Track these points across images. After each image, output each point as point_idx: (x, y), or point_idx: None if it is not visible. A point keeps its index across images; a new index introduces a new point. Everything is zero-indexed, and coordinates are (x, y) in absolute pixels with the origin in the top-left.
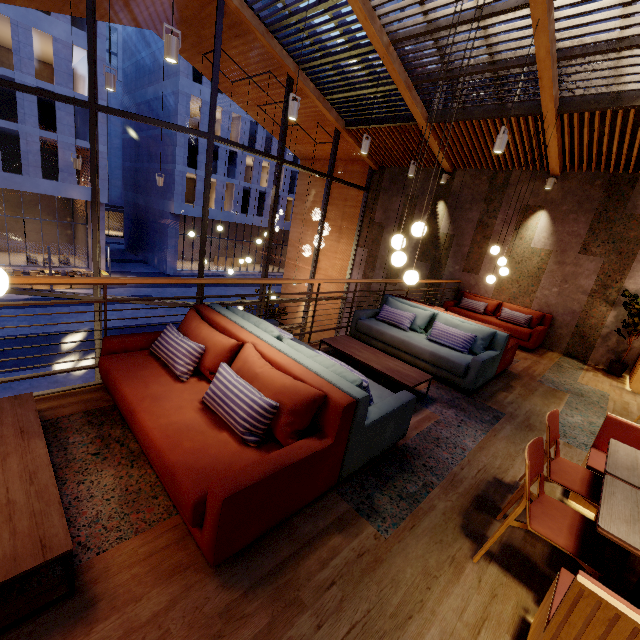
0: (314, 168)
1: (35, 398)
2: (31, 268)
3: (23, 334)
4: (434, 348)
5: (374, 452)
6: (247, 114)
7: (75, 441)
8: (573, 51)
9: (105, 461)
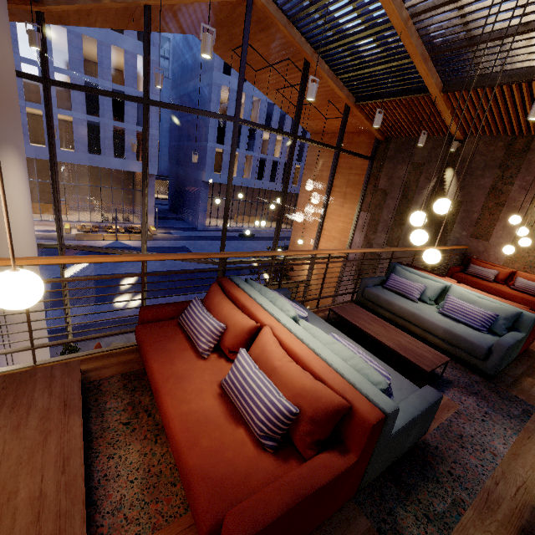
0: (322, 141)
1: (85, 357)
2: (104, 224)
3: (96, 274)
4: (448, 324)
5: (395, 457)
6: (265, 97)
7: (111, 407)
8: None
9: (133, 433)
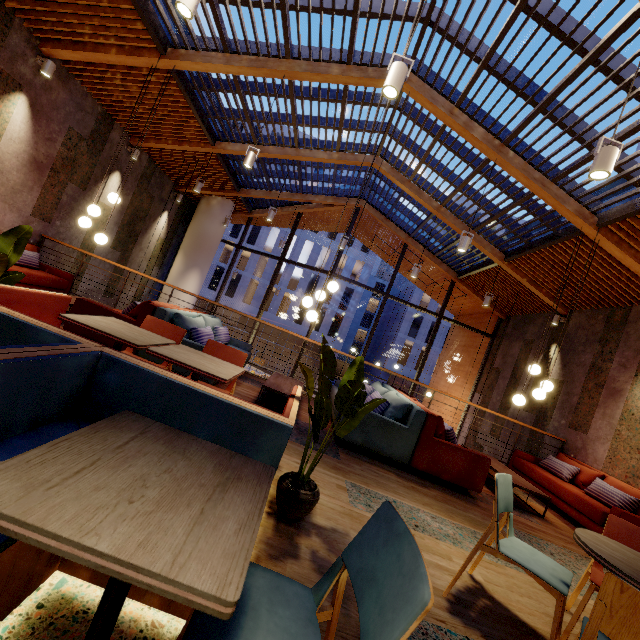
0: (461, 321)
1: None
2: None
3: None
4: None
5: None
6: None
7: None
8: (560, 172)
9: None
